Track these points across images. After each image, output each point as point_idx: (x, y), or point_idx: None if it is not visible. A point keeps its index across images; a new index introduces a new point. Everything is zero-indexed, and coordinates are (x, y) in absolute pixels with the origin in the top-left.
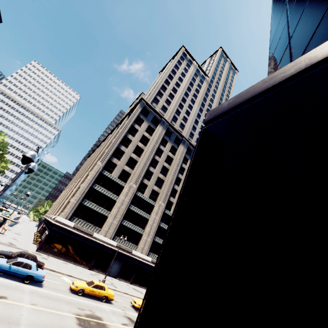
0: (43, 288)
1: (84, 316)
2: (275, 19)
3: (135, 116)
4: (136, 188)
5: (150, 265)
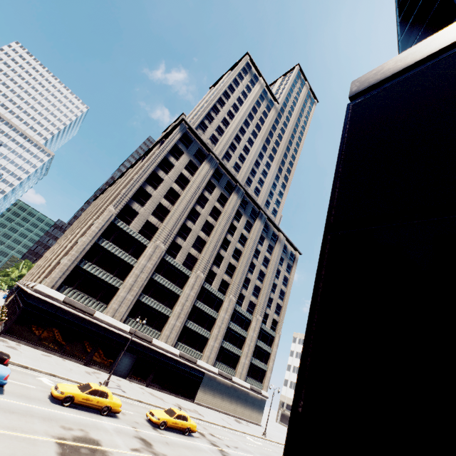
0: (4, 396)
1: (70, 441)
2: (410, 0)
3: (171, 144)
4: (165, 250)
5: (178, 361)
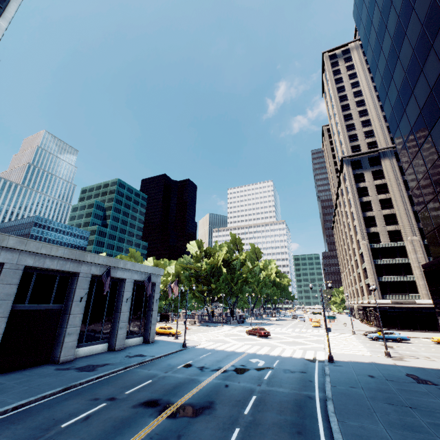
0: (414, 344)
1: None
2: None
3: (352, 178)
4: (419, 239)
5: None
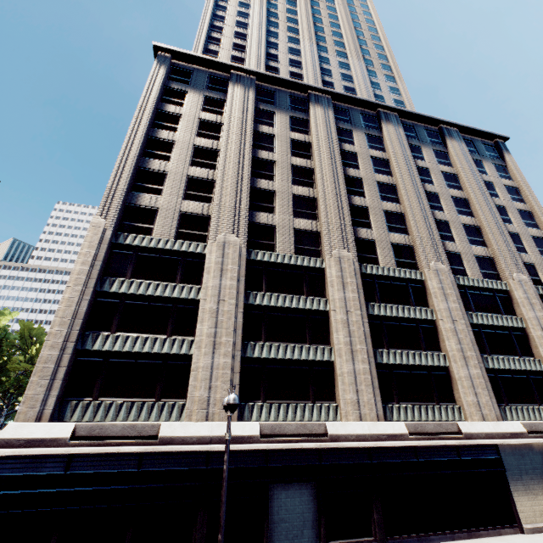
0: None
1: None
2: None
3: (156, 88)
4: (244, 244)
5: (415, 447)
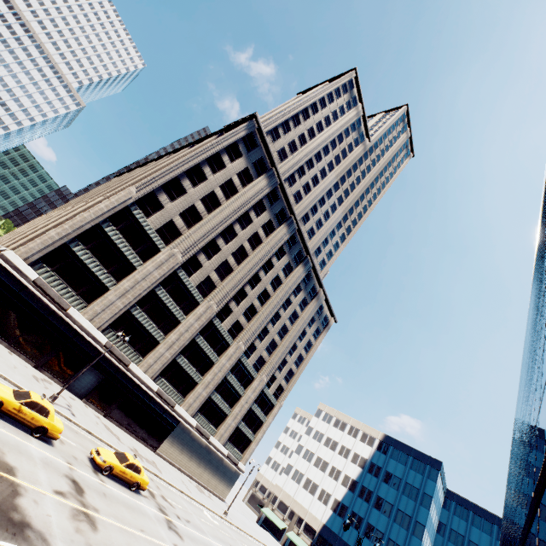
0: None
1: None
2: None
3: (231, 140)
4: (181, 263)
5: (152, 398)
